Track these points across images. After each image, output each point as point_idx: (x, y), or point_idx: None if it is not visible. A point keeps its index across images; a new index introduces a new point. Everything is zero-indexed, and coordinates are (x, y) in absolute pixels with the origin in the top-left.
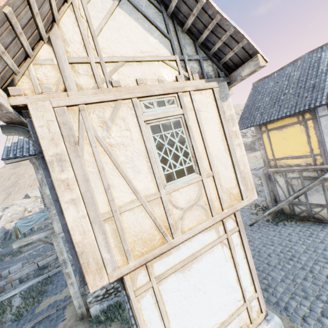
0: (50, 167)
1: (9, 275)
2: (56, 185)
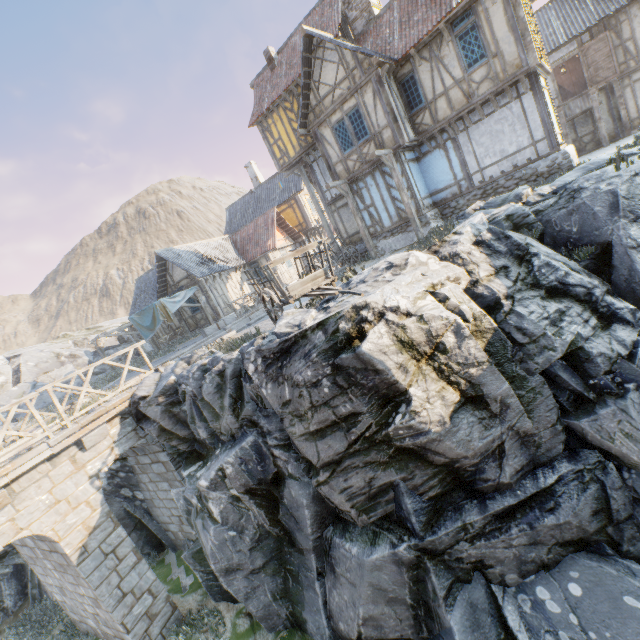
0: (520, 0)
1: (227, 327)
2: (522, 9)
